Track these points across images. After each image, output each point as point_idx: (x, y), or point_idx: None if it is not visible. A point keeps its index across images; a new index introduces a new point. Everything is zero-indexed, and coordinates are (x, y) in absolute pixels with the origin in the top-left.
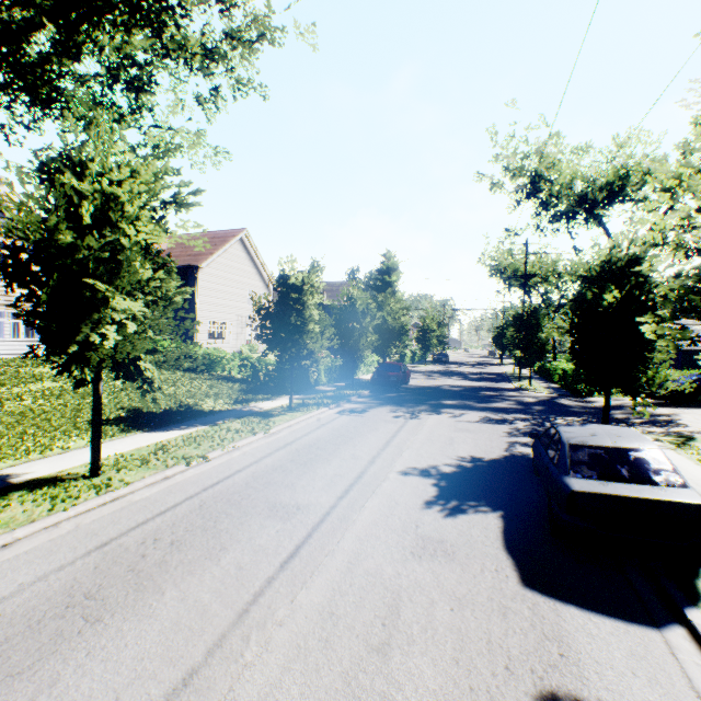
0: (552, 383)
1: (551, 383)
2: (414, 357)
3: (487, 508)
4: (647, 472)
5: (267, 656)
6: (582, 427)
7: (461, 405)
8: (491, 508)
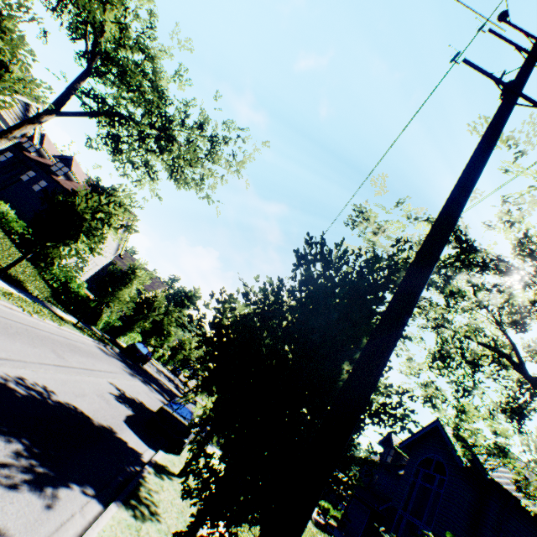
0: None
1: None
2: (162, 358)
3: (132, 409)
4: (187, 416)
5: (47, 374)
6: None
7: (160, 391)
8: (133, 410)
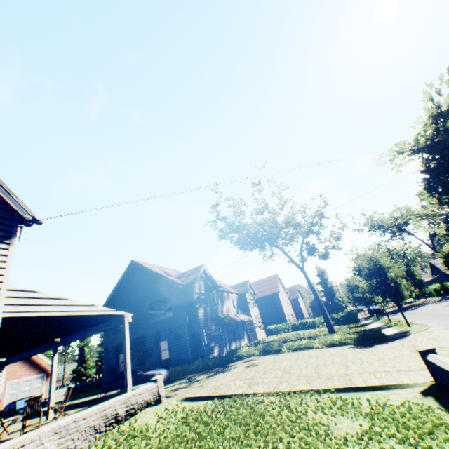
0: (432, 296)
1: (431, 297)
2: None
3: None
4: None
5: None
6: None
7: (419, 306)
8: None
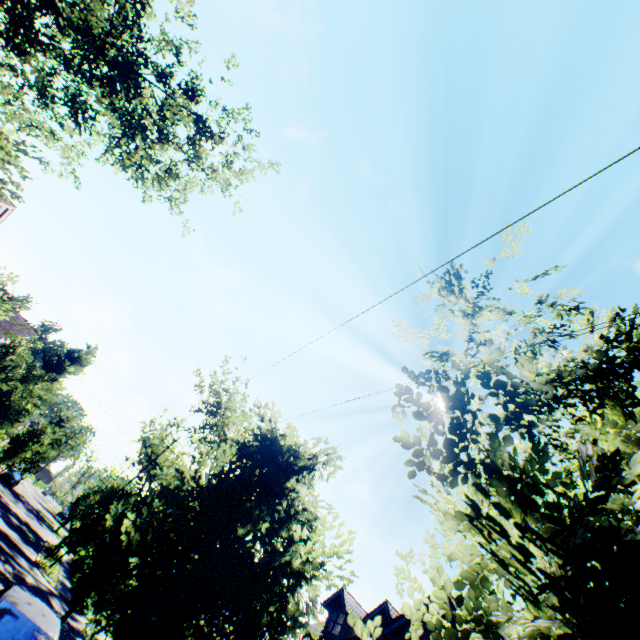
0: (71, 581)
1: (70, 580)
2: None
3: None
4: None
5: None
6: (32, 595)
7: None
8: None
